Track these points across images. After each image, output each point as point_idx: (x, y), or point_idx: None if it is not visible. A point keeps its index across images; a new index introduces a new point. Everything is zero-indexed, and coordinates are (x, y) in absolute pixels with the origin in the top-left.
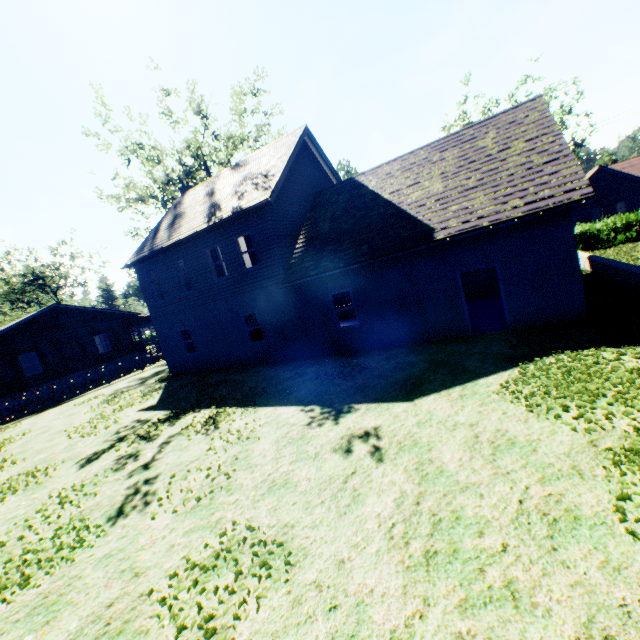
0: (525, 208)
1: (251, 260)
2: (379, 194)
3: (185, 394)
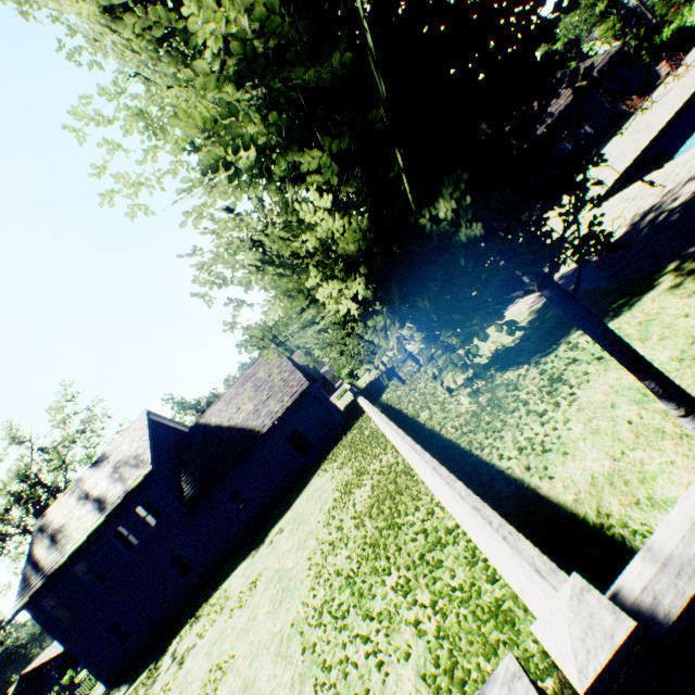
0: (291, 399)
1: (154, 517)
2: (221, 424)
3: (152, 655)
